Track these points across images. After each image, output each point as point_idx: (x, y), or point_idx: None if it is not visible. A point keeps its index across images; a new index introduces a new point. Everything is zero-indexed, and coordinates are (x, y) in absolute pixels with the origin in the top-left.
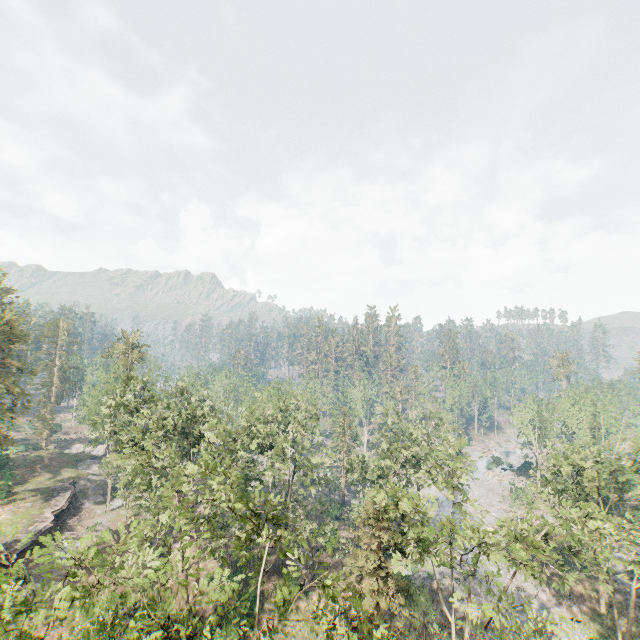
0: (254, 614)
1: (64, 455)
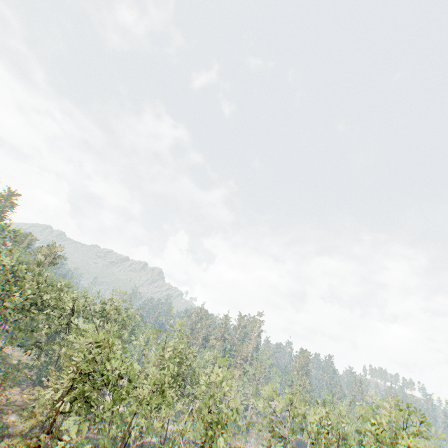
0: None
1: None
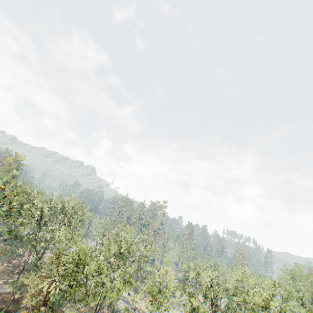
0: None
1: None
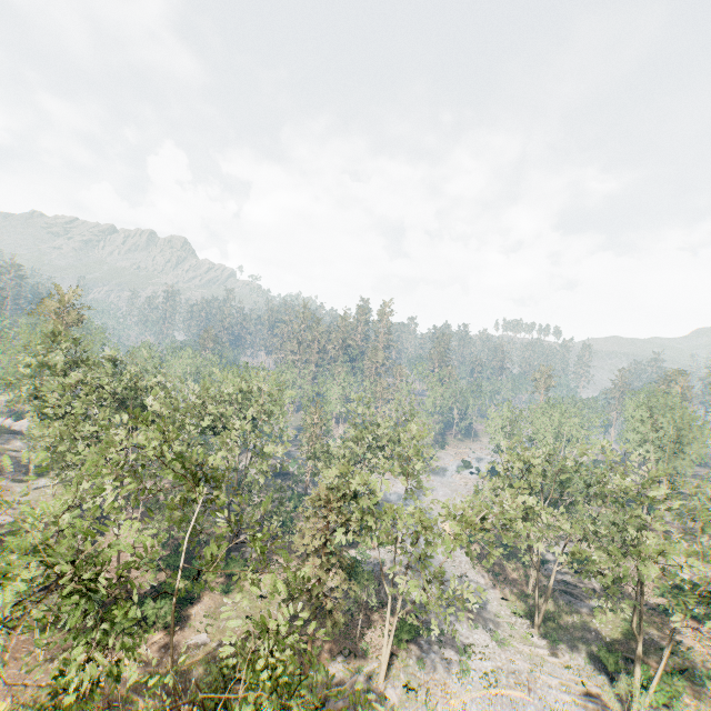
0: (194, 592)
1: None
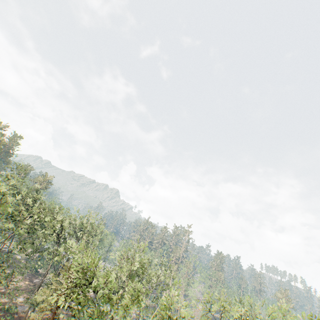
0: None
1: None
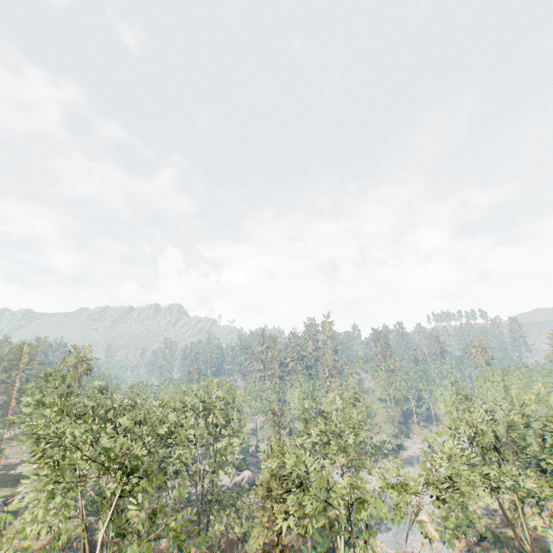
0: None
1: (7, 475)
